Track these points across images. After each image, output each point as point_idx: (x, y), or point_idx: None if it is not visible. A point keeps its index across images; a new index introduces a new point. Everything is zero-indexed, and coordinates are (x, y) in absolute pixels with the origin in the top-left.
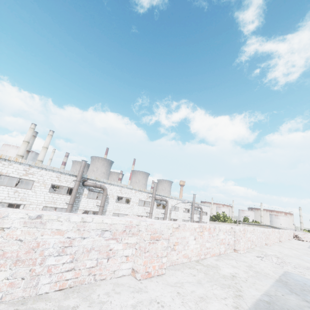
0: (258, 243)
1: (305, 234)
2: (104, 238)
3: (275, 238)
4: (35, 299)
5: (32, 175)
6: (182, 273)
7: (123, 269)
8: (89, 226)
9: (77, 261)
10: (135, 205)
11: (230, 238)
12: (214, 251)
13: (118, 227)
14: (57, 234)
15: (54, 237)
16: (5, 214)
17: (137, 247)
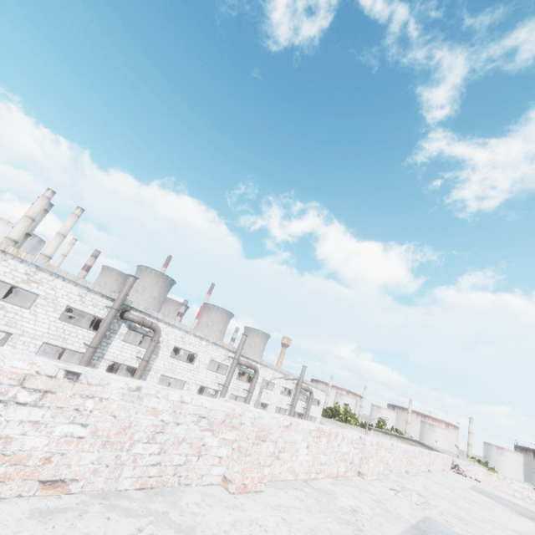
0: (396, 468)
1: (470, 465)
2: (199, 427)
3: (423, 465)
4: (116, 495)
5: (37, 284)
6: (287, 494)
7: (213, 474)
8: (187, 409)
9: (165, 453)
10: (203, 367)
11: (355, 453)
12: (330, 469)
13: (218, 415)
14: (151, 414)
15: (148, 418)
16: (107, 381)
17: (236, 446)
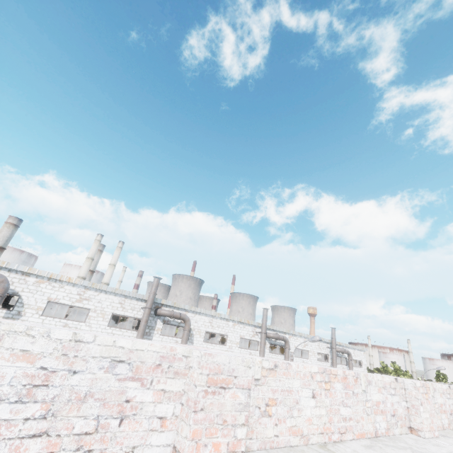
0: None
1: None
2: (115, 376)
3: None
4: None
5: (87, 300)
6: None
7: (153, 444)
8: (87, 351)
9: (56, 417)
10: (235, 346)
11: (395, 401)
12: (361, 426)
13: (147, 357)
14: (22, 359)
15: (15, 365)
16: None
17: (184, 400)
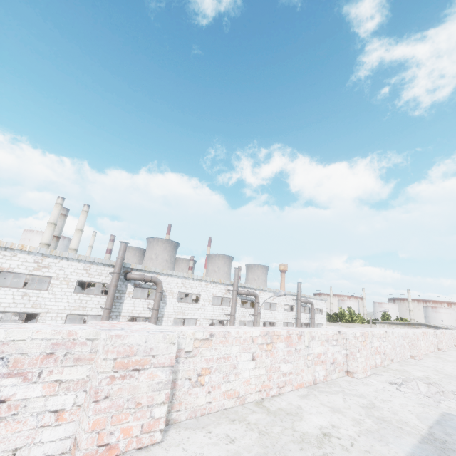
0: (397, 356)
1: None
2: None
3: (430, 345)
4: None
5: (47, 268)
6: (207, 436)
7: (45, 441)
8: None
9: None
10: (208, 304)
11: (336, 350)
12: (301, 378)
13: (31, 347)
14: None
15: None
16: None
17: (88, 388)
